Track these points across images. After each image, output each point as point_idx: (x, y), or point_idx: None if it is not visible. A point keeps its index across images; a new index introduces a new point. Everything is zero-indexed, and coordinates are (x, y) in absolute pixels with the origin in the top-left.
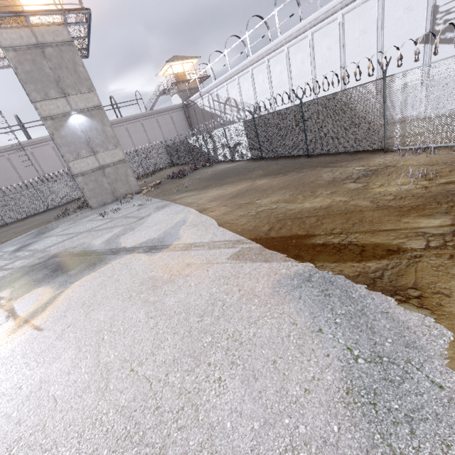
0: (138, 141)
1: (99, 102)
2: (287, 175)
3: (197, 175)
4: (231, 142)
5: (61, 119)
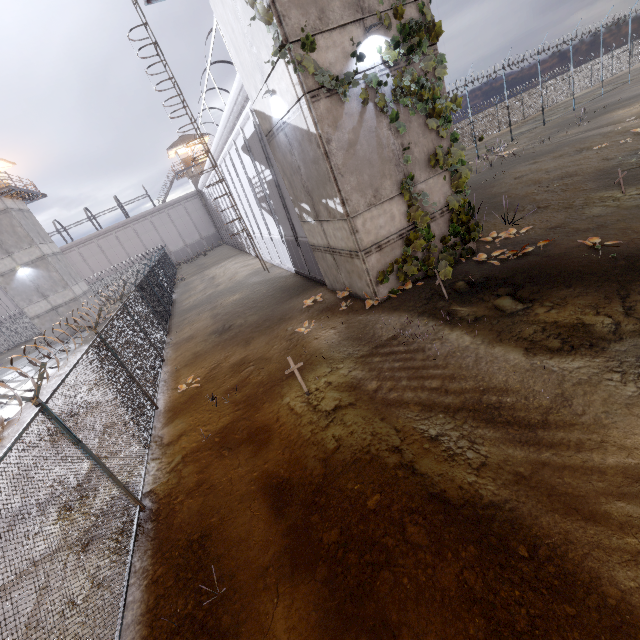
0: (150, 241)
1: (41, 253)
2: None
3: None
4: (163, 277)
5: (10, 275)
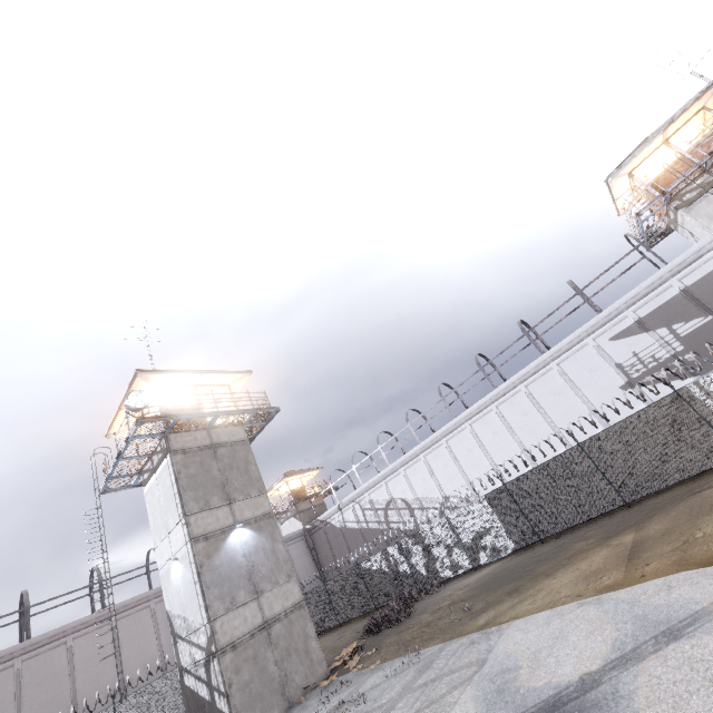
0: None
1: (270, 507)
2: (656, 518)
3: (436, 604)
4: (465, 535)
5: (218, 538)
